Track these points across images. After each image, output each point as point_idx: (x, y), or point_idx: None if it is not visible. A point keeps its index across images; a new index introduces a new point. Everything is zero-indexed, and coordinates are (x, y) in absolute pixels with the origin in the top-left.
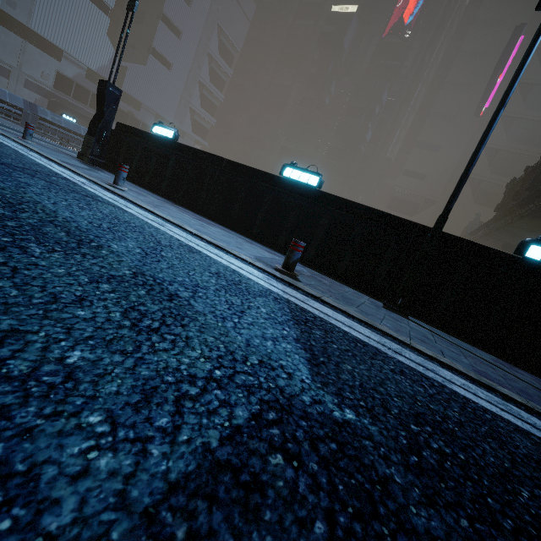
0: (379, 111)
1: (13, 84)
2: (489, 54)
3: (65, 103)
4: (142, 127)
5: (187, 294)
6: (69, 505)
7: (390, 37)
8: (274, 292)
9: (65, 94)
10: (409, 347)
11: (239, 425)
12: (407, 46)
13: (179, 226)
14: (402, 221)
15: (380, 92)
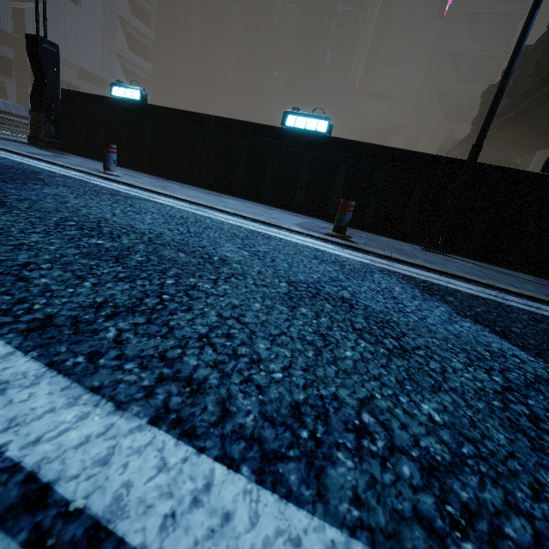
0: (336, 26)
1: None
2: None
3: None
4: (66, 88)
5: (346, 293)
6: None
7: None
8: (369, 264)
9: None
10: (495, 289)
11: None
12: None
13: (212, 208)
14: (426, 157)
15: (334, 1)
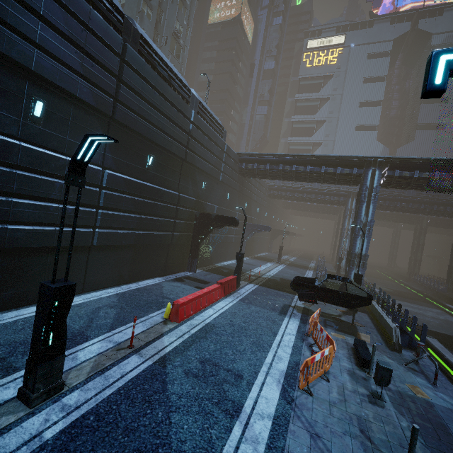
0: None
1: None
2: None
3: None
4: None
5: None
6: None
7: None
8: None
9: None
10: None
11: None
12: None
13: None
14: None
15: None
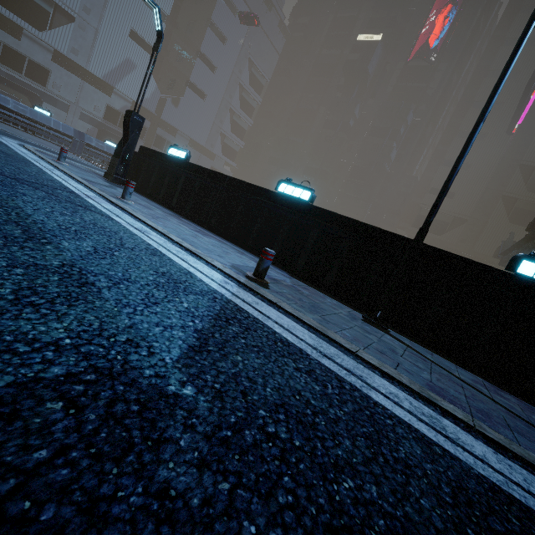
0: (405, 131)
1: (70, 116)
2: (521, 72)
3: (112, 131)
4: None
5: (105, 284)
6: None
7: (415, 61)
8: (219, 293)
9: (112, 123)
10: (353, 355)
11: (44, 377)
12: (432, 68)
13: (164, 235)
14: (389, 235)
15: (405, 113)
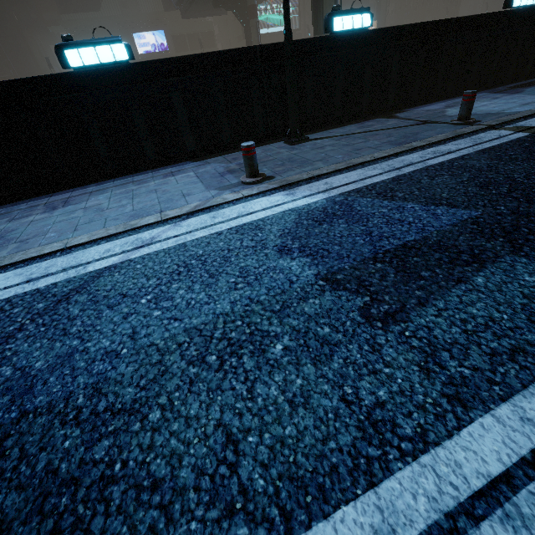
0: None
1: None
2: None
3: None
4: None
5: (394, 241)
6: None
7: None
8: (331, 198)
9: None
10: (377, 160)
11: None
12: None
13: (136, 229)
14: (243, 52)
15: None
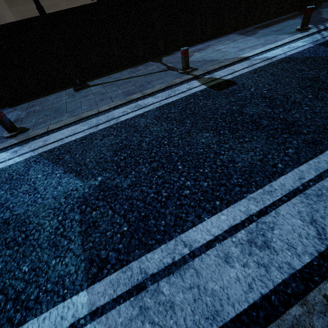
0: None
1: None
2: None
3: None
4: None
5: (8, 213)
6: (72, 267)
7: None
8: (30, 158)
9: None
10: (100, 113)
11: (80, 219)
12: None
13: None
14: (22, 23)
15: None
